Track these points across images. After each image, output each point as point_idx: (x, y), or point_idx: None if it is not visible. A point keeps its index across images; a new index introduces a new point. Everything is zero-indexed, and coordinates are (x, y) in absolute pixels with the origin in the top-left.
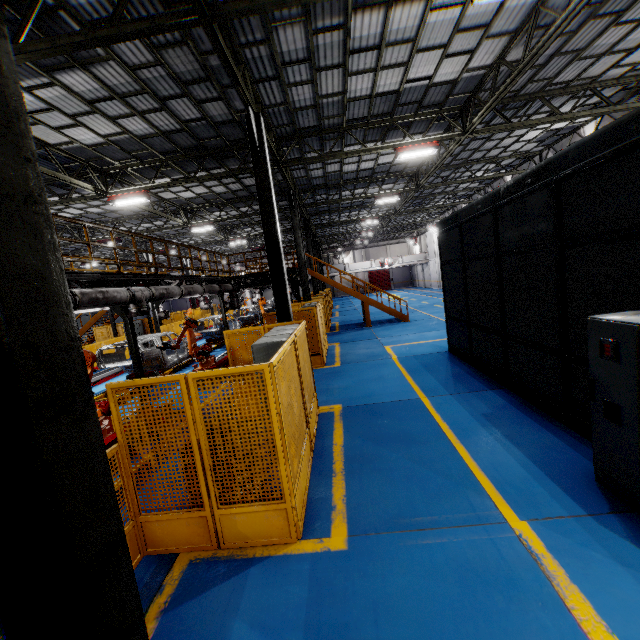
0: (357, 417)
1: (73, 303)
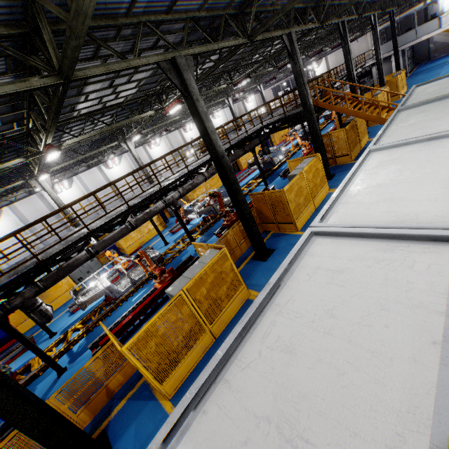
0: None
1: (133, 228)
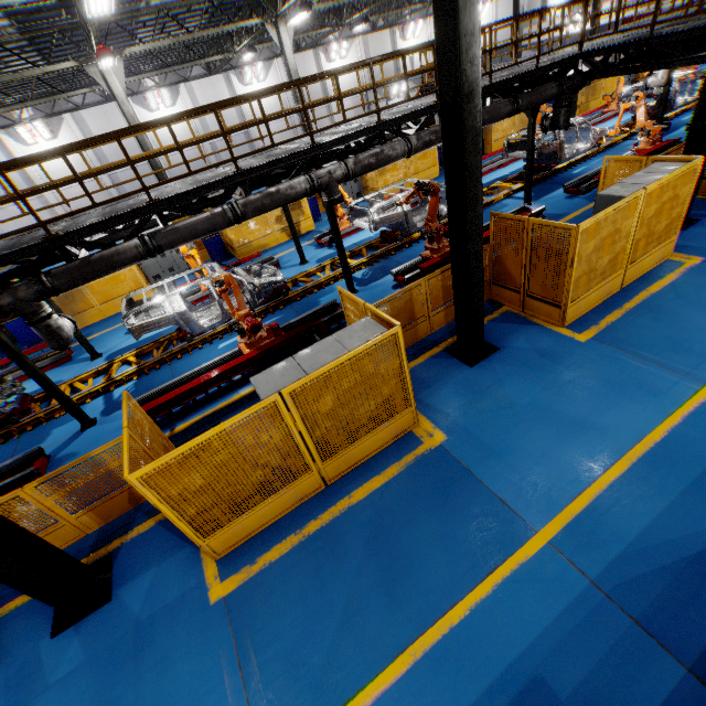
0: (421, 479)
1: (236, 219)
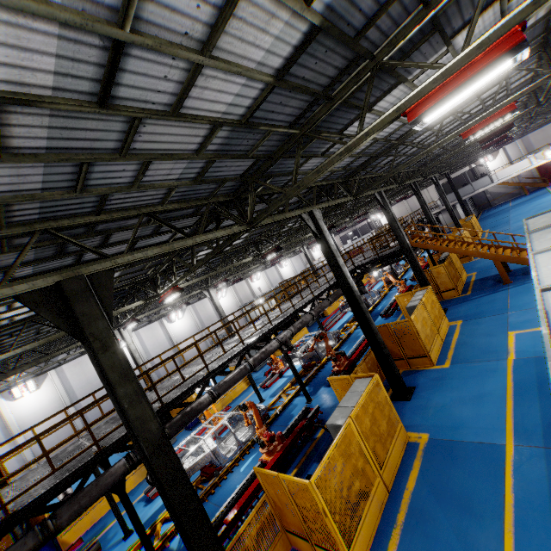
0: (435, 457)
1: (251, 369)
